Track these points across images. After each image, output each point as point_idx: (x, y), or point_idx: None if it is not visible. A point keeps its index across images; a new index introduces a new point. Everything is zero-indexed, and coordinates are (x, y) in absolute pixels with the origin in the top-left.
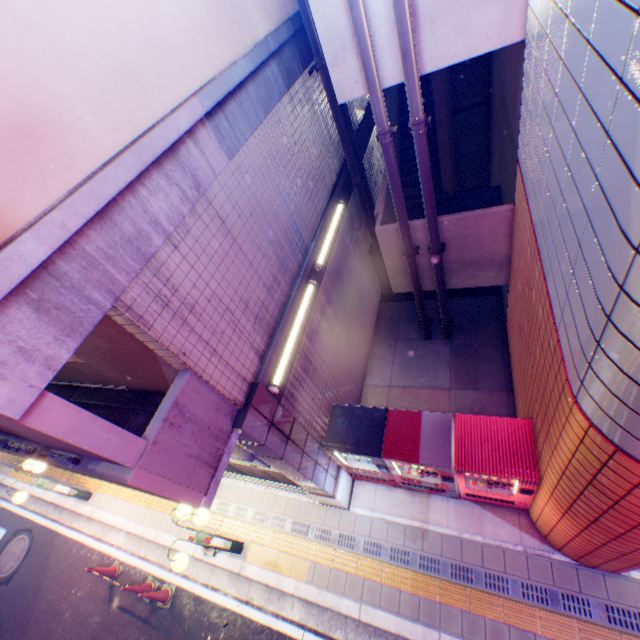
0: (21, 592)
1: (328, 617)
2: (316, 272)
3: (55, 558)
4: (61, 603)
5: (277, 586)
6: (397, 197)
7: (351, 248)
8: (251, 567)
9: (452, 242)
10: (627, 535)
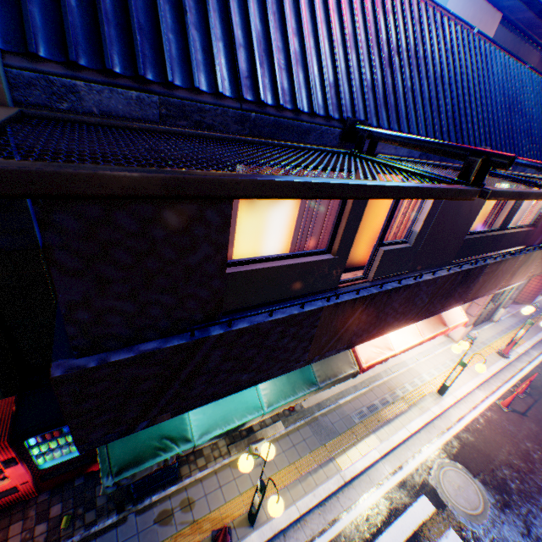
0: (505, 484)
1: (536, 347)
2: None
3: (480, 444)
4: (519, 447)
5: (526, 348)
6: None
7: None
8: (517, 350)
9: None
10: None
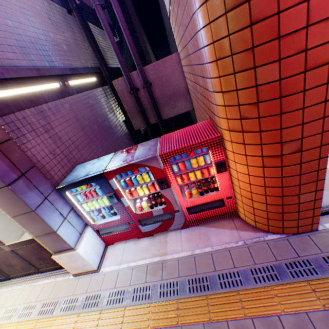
0: None
1: None
2: (66, 86)
3: None
4: None
5: None
6: (113, 44)
7: (107, 108)
8: None
9: (156, 83)
10: (285, 79)
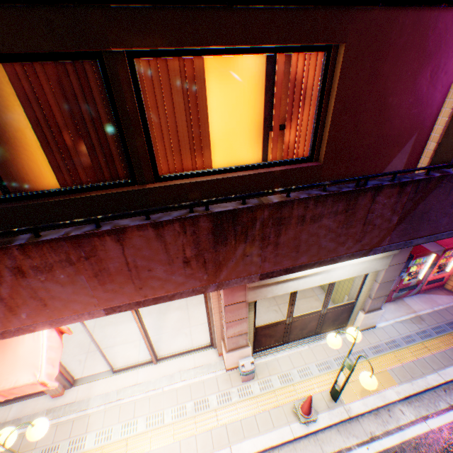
0: None
1: (427, 399)
2: None
3: None
4: None
5: (385, 402)
6: None
7: None
8: (354, 405)
9: None
10: None
